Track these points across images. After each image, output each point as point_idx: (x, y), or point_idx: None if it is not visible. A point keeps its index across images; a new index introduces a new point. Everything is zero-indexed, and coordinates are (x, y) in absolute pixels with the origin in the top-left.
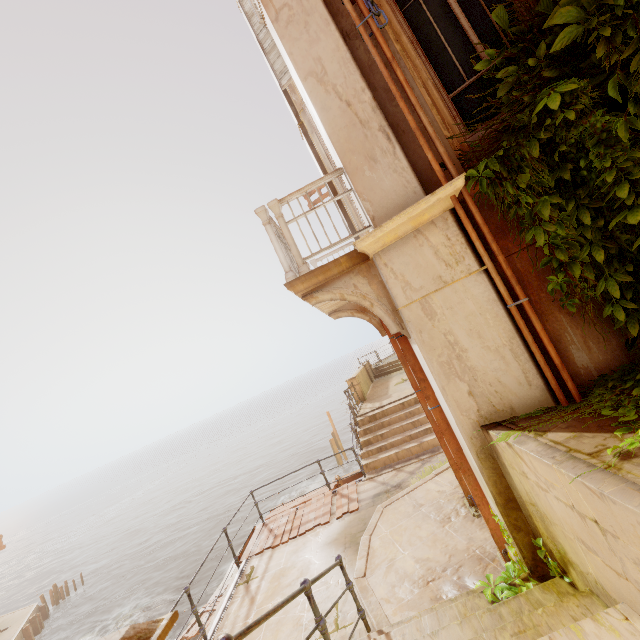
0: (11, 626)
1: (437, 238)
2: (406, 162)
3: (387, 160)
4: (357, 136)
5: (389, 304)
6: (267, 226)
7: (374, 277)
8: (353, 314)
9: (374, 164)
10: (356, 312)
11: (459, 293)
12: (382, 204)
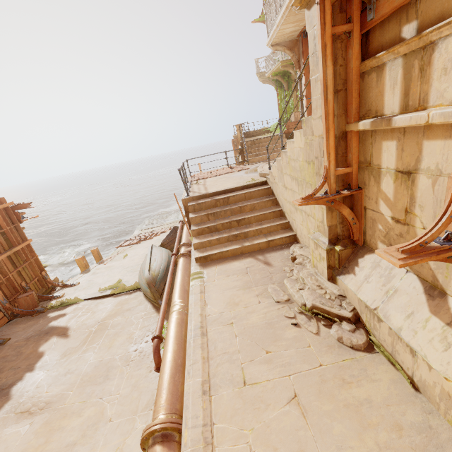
0: None
1: None
2: None
3: None
4: None
5: None
6: None
7: None
8: (285, 50)
9: None
10: (287, 49)
11: None
12: None
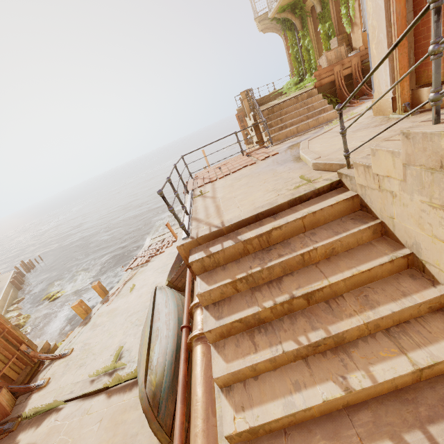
0: (1, 281)
1: None
2: None
3: None
4: None
5: None
6: None
7: None
8: None
9: None
10: None
11: None
12: None
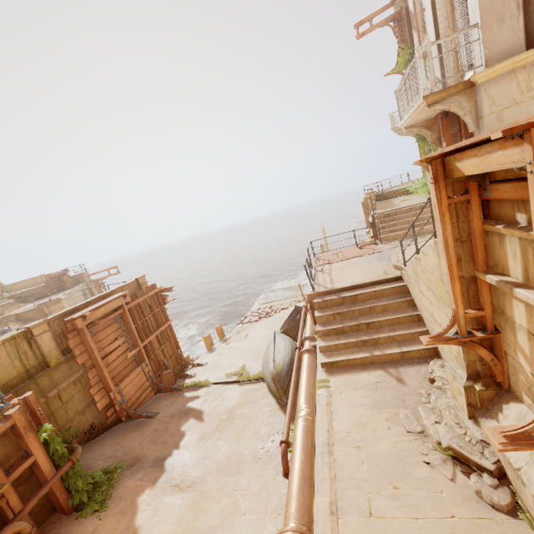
0: None
1: (522, 76)
2: (523, 25)
3: (511, 22)
4: (498, 2)
5: (475, 115)
6: (420, 59)
7: (472, 98)
8: (421, 130)
9: (501, 24)
10: (424, 129)
11: (521, 109)
12: (496, 52)
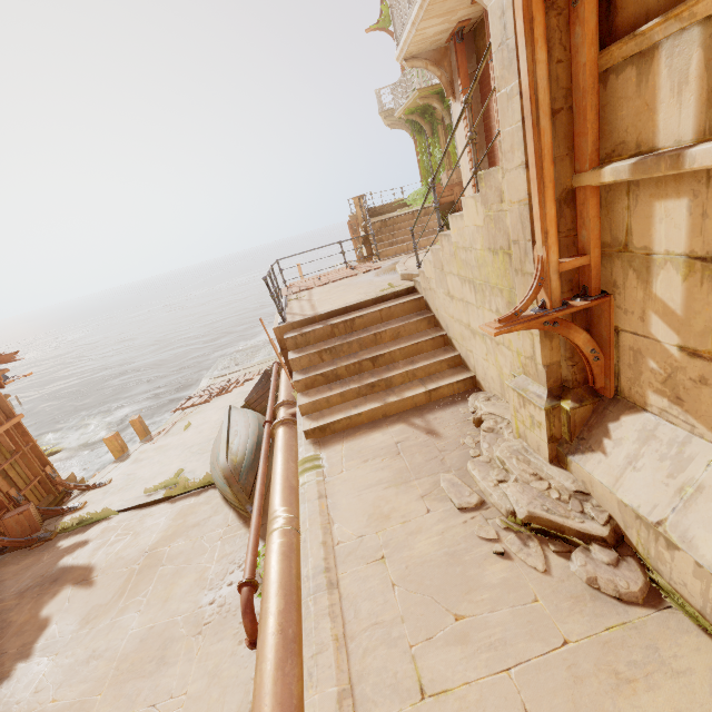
0: None
1: None
2: None
3: None
4: None
5: None
6: None
7: None
8: (427, 66)
9: None
10: (431, 64)
11: None
12: None
